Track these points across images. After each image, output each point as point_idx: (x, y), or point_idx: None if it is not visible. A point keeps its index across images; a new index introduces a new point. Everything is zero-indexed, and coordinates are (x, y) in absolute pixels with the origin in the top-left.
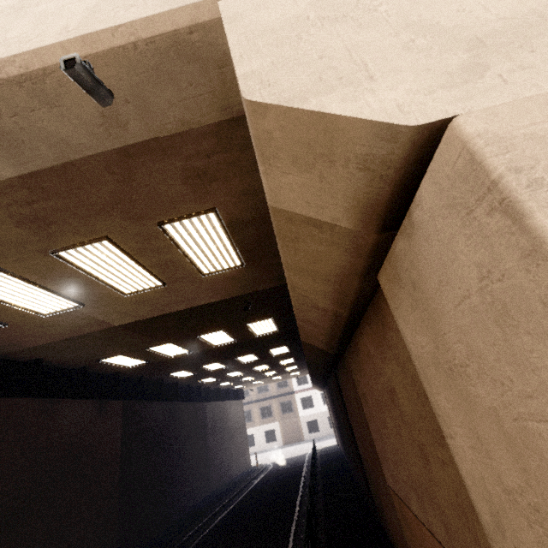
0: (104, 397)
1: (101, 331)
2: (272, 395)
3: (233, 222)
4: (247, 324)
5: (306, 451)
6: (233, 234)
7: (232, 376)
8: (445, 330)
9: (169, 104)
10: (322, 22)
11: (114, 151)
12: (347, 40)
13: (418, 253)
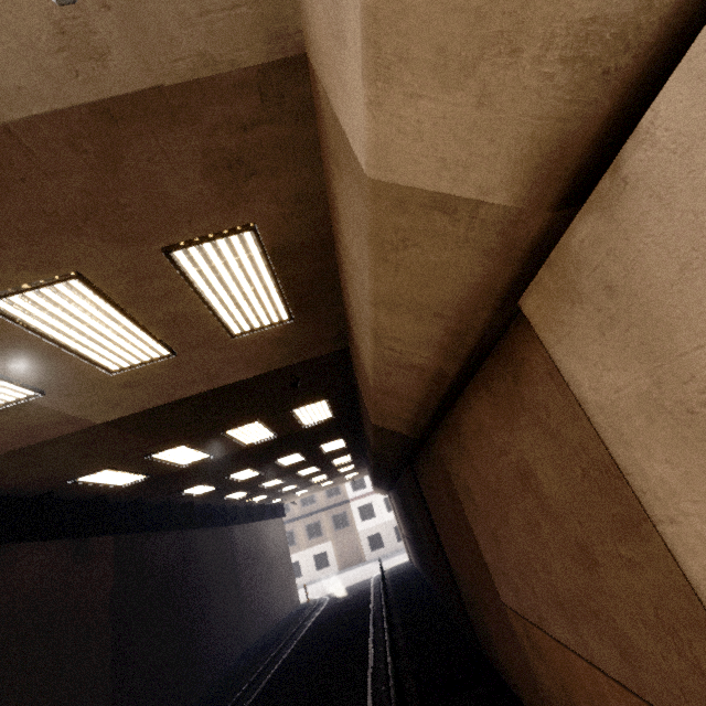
0: (85, 534)
1: (74, 434)
2: (321, 507)
3: (279, 248)
4: (293, 409)
5: (371, 574)
6: (278, 268)
7: (269, 486)
8: (687, 347)
9: (181, 18)
10: None
11: (84, 109)
12: None
13: (630, 229)
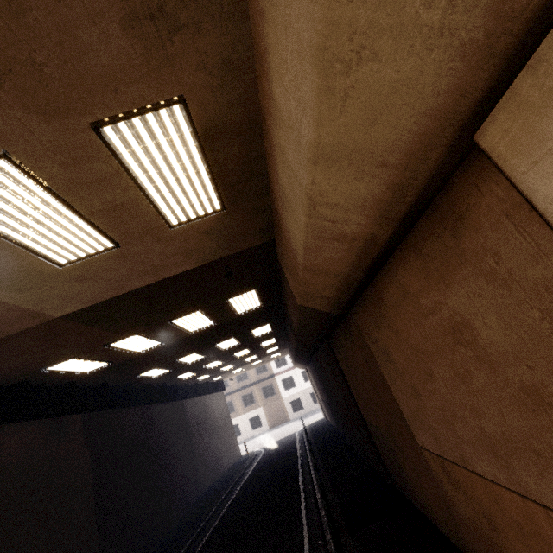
0: (59, 413)
1: (37, 328)
2: (252, 381)
3: (209, 128)
4: (228, 299)
5: (295, 430)
6: (210, 152)
7: (211, 367)
8: None
9: None
10: None
11: None
12: None
13: None
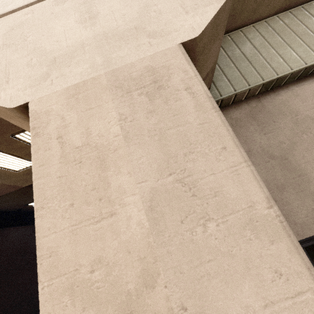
0: None
1: (17, 190)
2: None
3: None
4: None
5: None
6: None
7: None
8: None
9: None
10: (3, 47)
11: None
12: (8, 59)
13: None
